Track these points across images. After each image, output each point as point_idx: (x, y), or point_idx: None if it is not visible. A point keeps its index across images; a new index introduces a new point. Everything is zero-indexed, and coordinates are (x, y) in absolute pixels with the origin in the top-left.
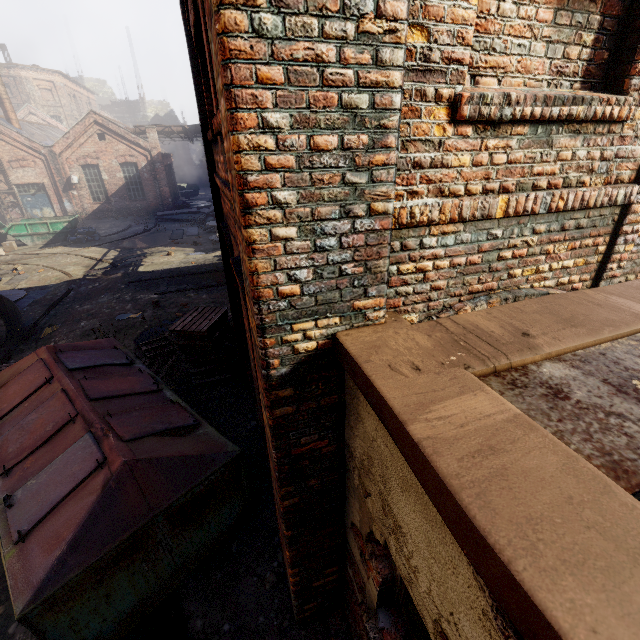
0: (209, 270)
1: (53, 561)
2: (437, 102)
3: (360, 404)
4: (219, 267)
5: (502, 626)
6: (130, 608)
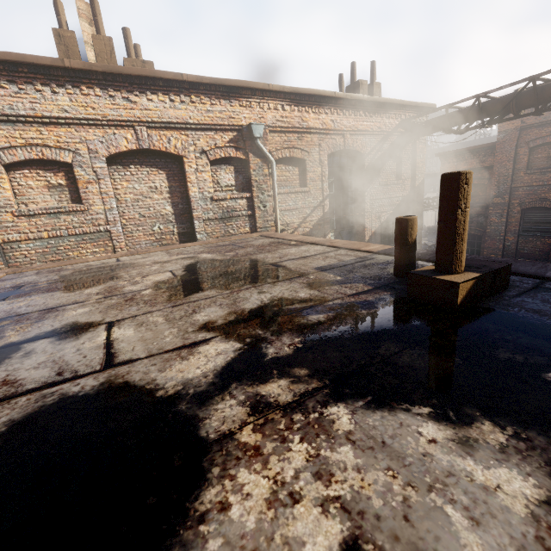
0: None
1: None
2: (7, 213)
3: None
4: None
5: None
6: None
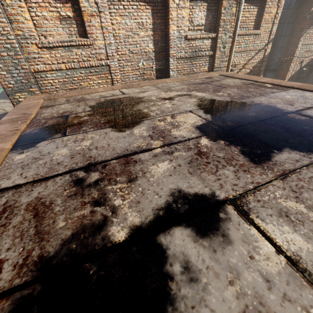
0: None
1: None
2: (32, 44)
3: None
4: None
5: None
6: None
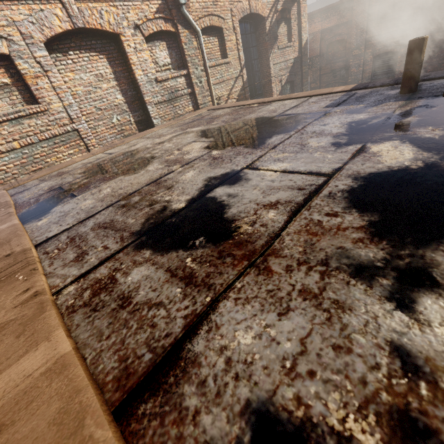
0: None
1: None
2: None
3: None
4: None
5: None
6: None
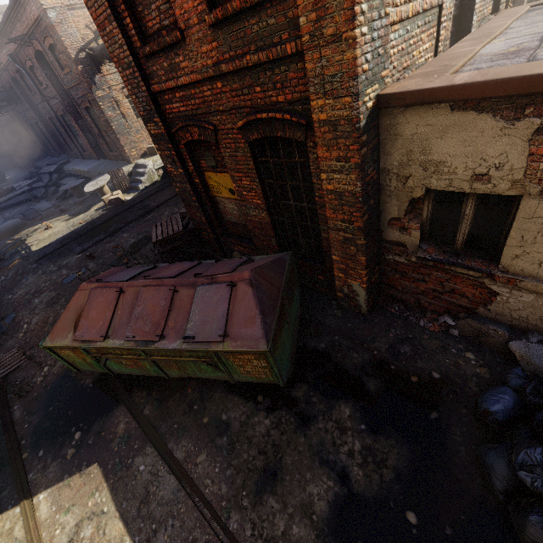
0: (104, 220)
1: (260, 324)
2: None
3: (399, 126)
4: (111, 214)
5: (510, 123)
6: (290, 353)
